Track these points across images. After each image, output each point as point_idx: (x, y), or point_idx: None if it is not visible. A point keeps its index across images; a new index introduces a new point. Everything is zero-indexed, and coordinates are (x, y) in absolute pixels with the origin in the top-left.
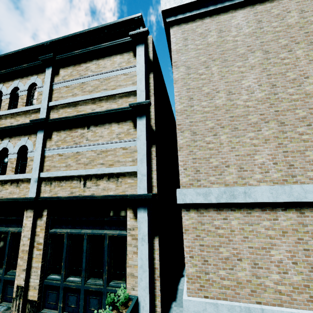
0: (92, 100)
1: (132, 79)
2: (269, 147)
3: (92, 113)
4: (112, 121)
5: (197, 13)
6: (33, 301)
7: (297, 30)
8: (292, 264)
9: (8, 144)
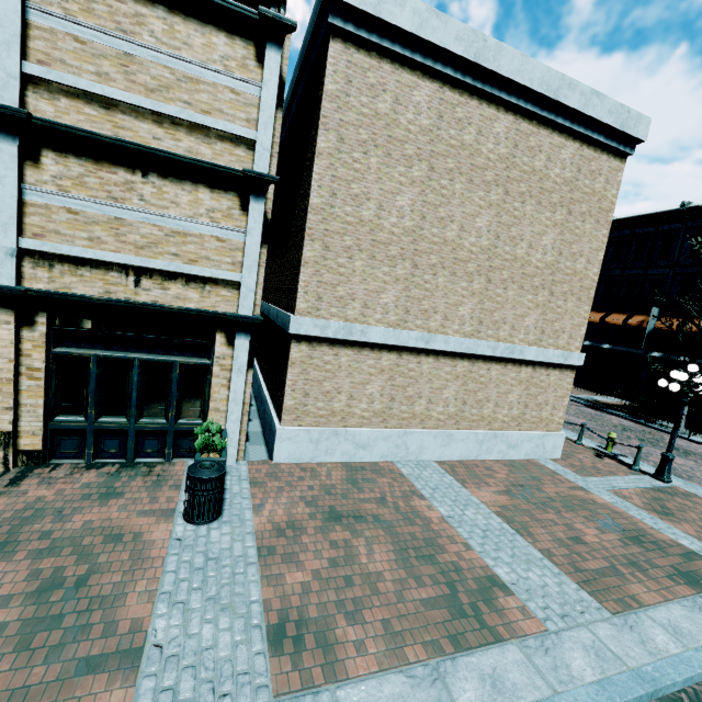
0: (155, 116)
1: (247, 110)
2: (397, 288)
3: (162, 151)
4: (200, 180)
5: (377, 42)
6: (33, 451)
7: (466, 156)
8: (380, 396)
9: None
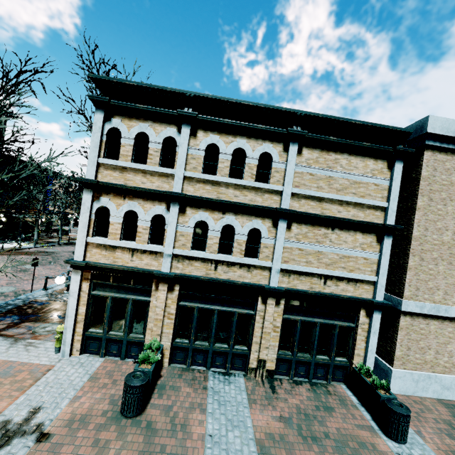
0: (339, 201)
1: (382, 192)
2: None
3: (345, 219)
4: (358, 229)
5: (452, 148)
6: (270, 370)
7: None
8: None
9: (234, 221)
